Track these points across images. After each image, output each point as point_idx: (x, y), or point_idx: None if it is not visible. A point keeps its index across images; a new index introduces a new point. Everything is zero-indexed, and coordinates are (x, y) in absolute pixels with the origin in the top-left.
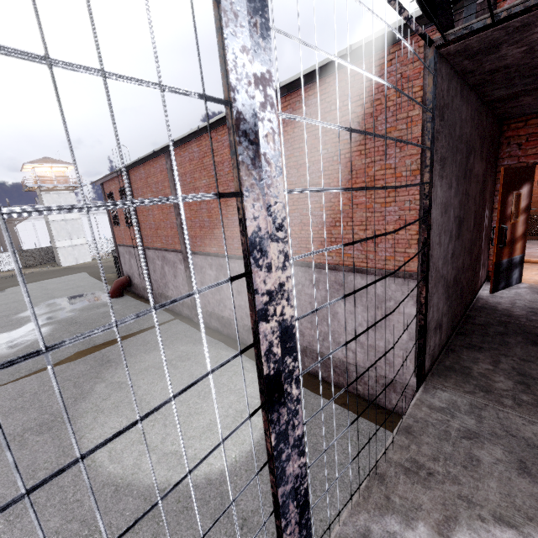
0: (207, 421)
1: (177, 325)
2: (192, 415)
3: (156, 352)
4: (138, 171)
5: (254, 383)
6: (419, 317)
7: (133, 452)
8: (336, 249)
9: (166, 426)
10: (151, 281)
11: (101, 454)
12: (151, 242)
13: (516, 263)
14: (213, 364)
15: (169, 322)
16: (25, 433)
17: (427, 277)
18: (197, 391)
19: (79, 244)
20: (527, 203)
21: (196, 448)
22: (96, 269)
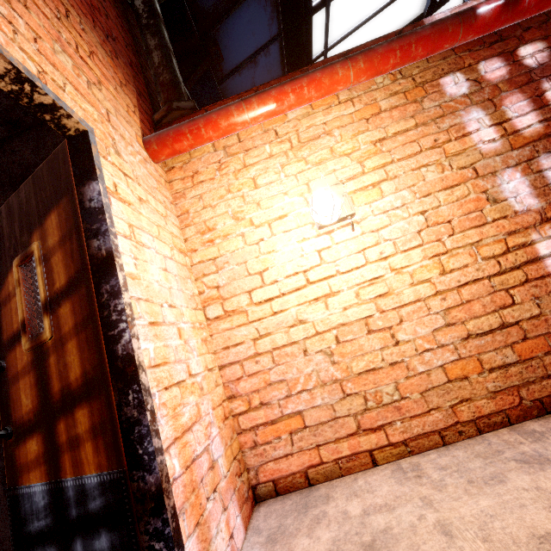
0: None
1: None
2: None
3: None
4: None
5: None
6: None
7: None
8: None
9: None
10: None
11: None
12: None
13: (91, 512)
14: None
15: None
16: None
17: None
18: None
19: None
20: (71, 264)
21: None
22: None
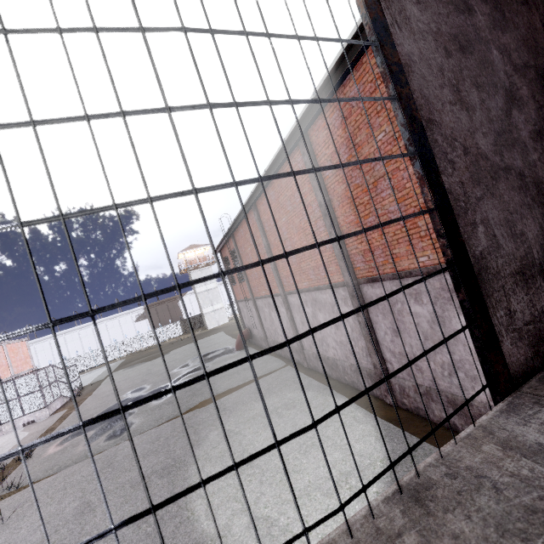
0: (305, 482)
1: (288, 372)
2: (289, 473)
3: (265, 400)
4: (238, 231)
5: (365, 438)
6: (440, 244)
7: (227, 510)
8: (430, 244)
9: (261, 483)
10: (264, 329)
11: (200, 506)
12: (258, 292)
13: None
14: (319, 412)
15: (281, 369)
16: (152, 475)
17: (428, 161)
18: (298, 444)
19: (218, 308)
20: None
21: (289, 516)
22: (231, 328)
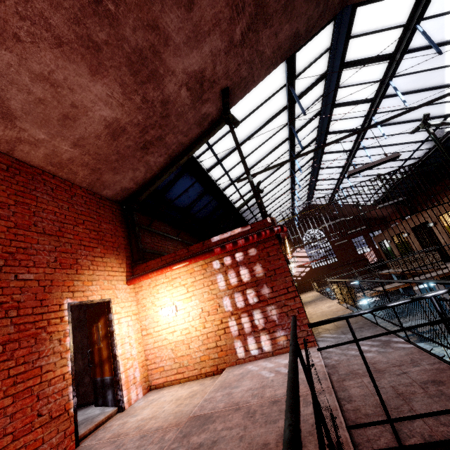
0: None
1: None
2: None
3: None
4: None
5: None
6: None
7: None
8: None
9: None
10: None
11: None
12: None
13: (108, 384)
14: None
15: None
16: None
17: None
18: None
19: None
20: (106, 331)
21: None
22: None
